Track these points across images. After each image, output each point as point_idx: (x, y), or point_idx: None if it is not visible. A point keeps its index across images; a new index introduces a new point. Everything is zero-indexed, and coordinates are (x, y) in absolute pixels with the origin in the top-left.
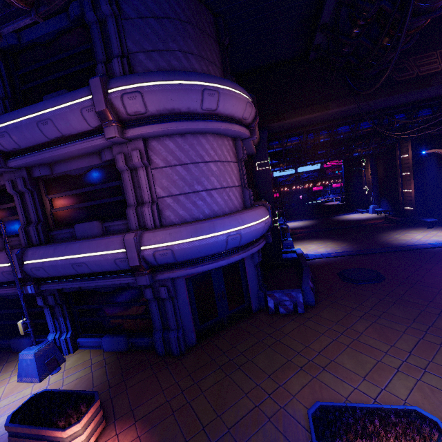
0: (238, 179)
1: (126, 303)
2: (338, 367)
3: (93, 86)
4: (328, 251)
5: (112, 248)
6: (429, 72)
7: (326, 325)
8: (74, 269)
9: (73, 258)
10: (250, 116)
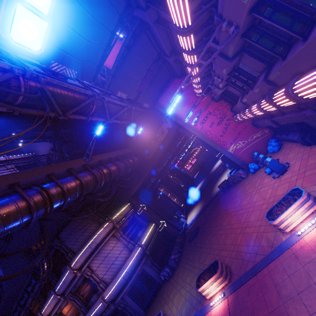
0: (122, 246)
1: (120, 313)
2: (169, 299)
3: (68, 268)
4: (195, 215)
5: (100, 304)
6: (155, 149)
7: (174, 278)
8: (97, 315)
9: (94, 313)
10: (110, 227)
